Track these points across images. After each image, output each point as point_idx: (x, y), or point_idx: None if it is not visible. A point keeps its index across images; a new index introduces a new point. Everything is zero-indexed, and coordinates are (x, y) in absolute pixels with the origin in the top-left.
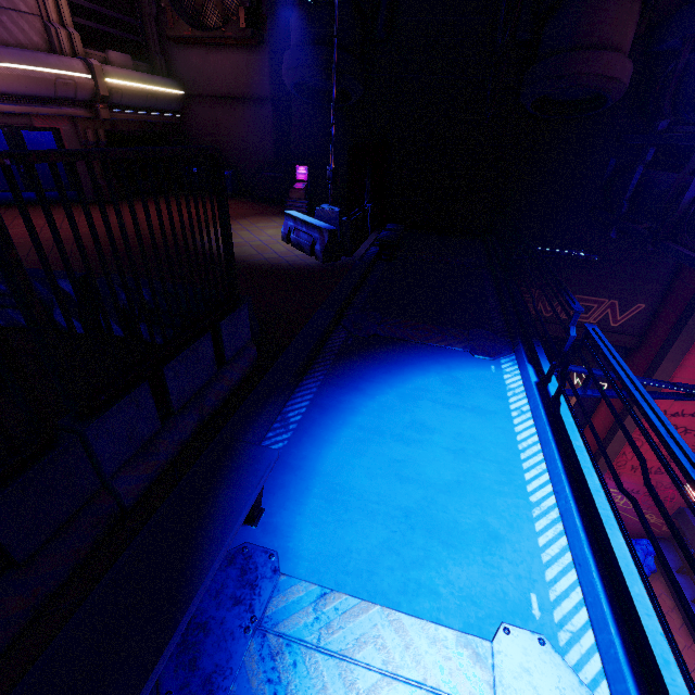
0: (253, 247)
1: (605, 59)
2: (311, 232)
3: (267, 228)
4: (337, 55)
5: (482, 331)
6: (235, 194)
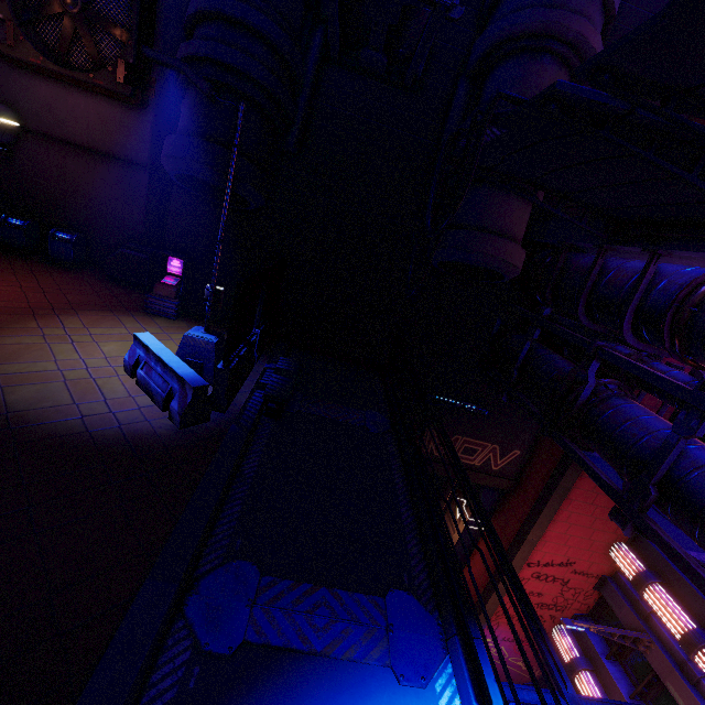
0: (68, 383)
1: (508, 247)
2: (168, 378)
3: (107, 339)
4: (236, 161)
5: (403, 597)
6: (76, 264)
